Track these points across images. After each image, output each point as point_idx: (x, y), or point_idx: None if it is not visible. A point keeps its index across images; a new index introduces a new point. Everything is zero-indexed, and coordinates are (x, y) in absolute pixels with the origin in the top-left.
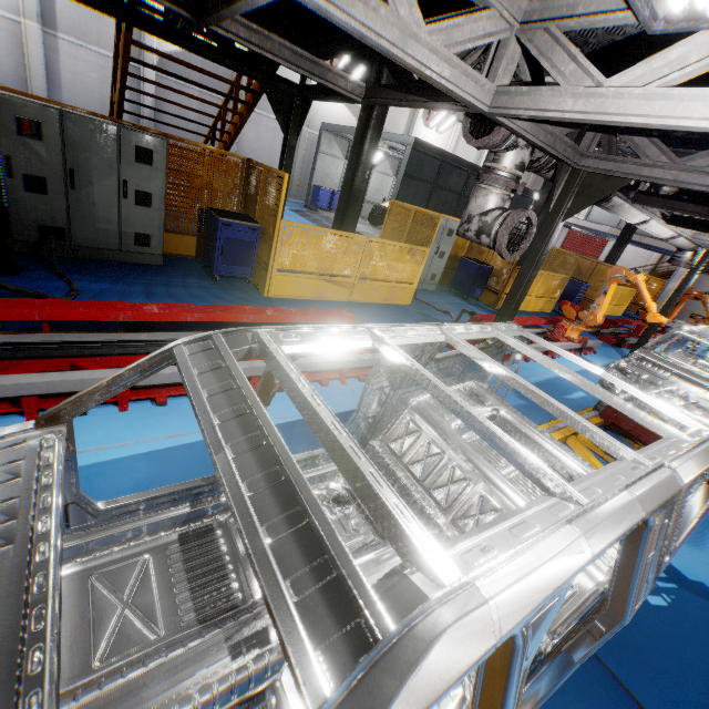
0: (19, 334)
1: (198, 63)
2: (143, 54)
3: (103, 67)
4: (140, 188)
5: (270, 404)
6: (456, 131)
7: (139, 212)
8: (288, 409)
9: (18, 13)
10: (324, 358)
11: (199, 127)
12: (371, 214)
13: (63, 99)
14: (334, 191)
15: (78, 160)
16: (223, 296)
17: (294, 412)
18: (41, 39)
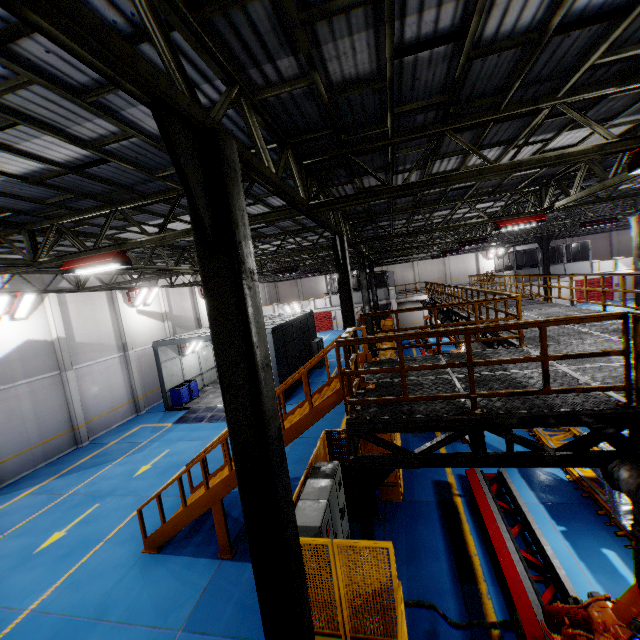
0: (494, 638)
1: (19, 360)
2: None
3: None
4: (342, 506)
5: (550, 539)
6: None
7: (344, 521)
8: (552, 534)
9: None
10: (519, 500)
11: (38, 413)
12: None
13: None
14: (187, 383)
15: (334, 523)
16: (406, 523)
17: (555, 532)
18: None
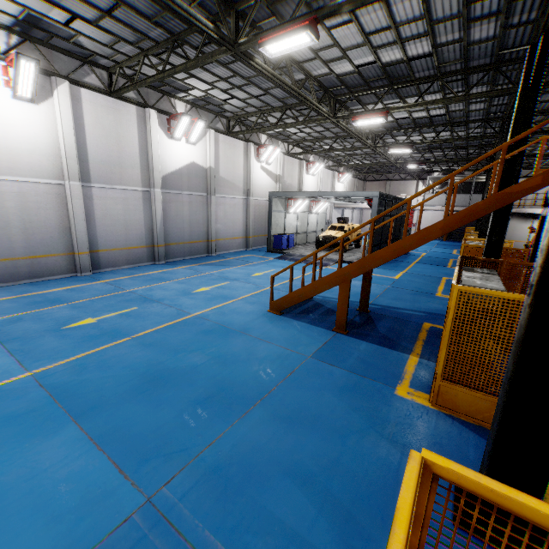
0: None
1: (185, 175)
2: (153, 181)
3: (124, 198)
4: None
5: None
6: (321, 172)
7: None
8: None
9: (60, 177)
10: None
11: (191, 220)
12: (318, 242)
13: (97, 233)
14: (287, 234)
15: None
16: None
17: None
18: (81, 192)
